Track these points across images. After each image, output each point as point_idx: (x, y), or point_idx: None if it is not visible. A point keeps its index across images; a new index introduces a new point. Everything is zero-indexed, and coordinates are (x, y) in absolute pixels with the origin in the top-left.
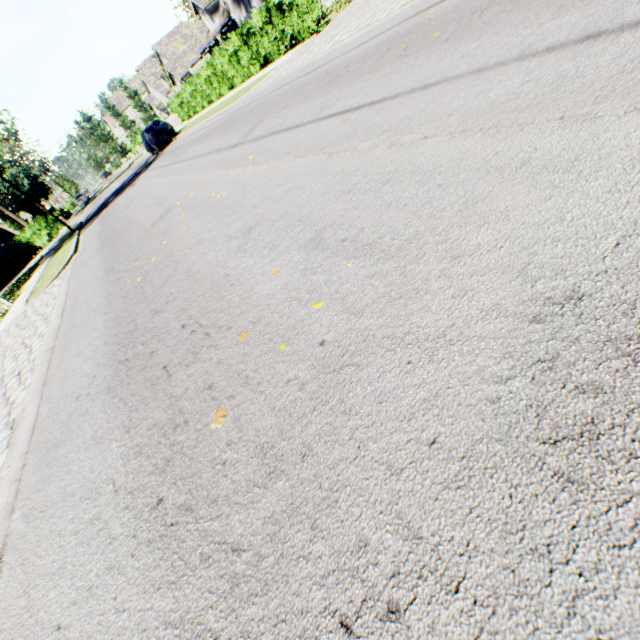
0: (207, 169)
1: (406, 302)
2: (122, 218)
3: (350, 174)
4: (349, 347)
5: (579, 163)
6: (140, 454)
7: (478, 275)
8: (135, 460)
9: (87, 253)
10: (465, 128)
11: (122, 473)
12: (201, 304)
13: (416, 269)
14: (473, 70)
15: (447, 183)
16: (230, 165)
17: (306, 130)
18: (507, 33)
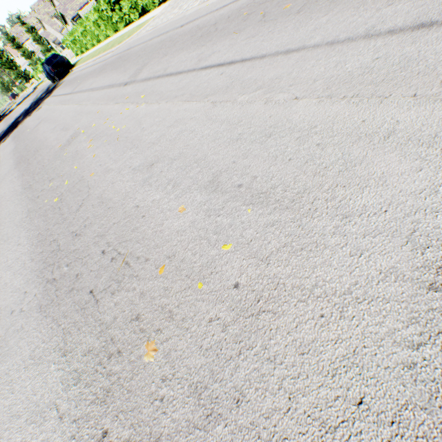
0: (104, 102)
1: (308, 254)
2: (33, 138)
3: (235, 123)
4: (262, 293)
5: (440, 139)
6: (79, 380)
7: (370, 236)
8: (75, 386)
9: (4, 168)
10: (330, 94)
11: (64, 399)
12: (117, 232)
13: (311, 223)
14: (327, 42)
15: (324, 143)
16: (124, 101)
17: (188, 77)
18: (350, 12)
